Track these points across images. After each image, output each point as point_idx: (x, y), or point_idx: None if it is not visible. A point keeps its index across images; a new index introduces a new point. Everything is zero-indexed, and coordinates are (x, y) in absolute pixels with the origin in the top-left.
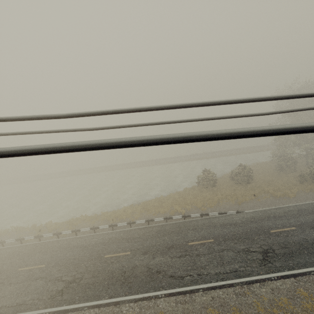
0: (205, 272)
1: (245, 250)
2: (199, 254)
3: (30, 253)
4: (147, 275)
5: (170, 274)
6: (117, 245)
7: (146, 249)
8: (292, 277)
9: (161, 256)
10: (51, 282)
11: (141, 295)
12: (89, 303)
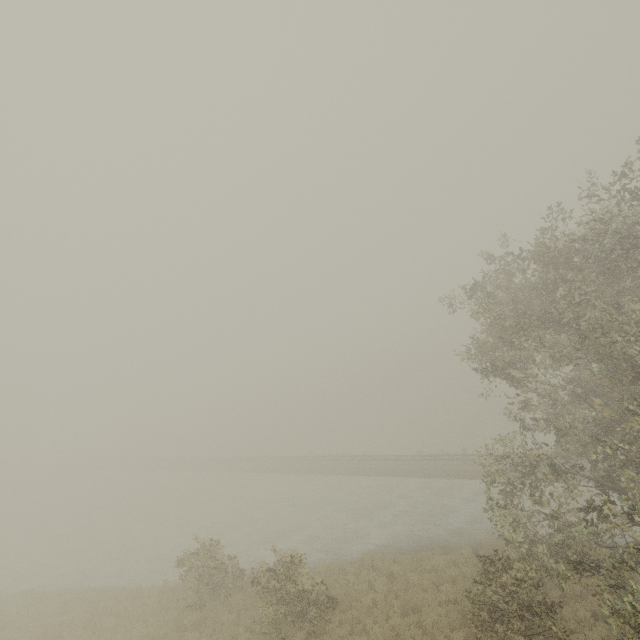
0: None
1: None
2: None
3: None
4: None
5: None
6: None
7: None
8: None
9: None
10: None
11: None
12: None
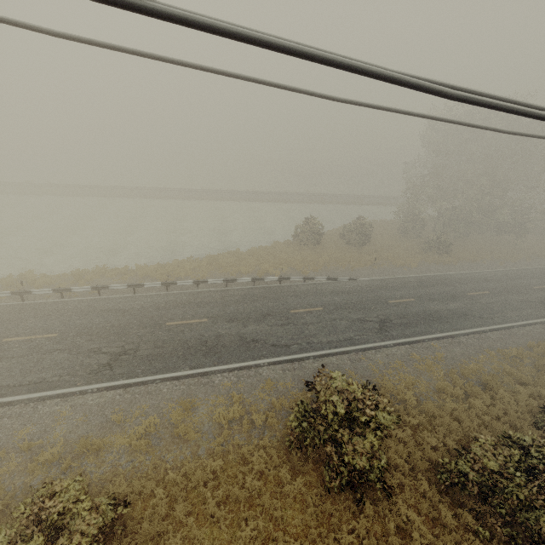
0: (316, 340)
1: (360, 319)
2: (306, 323)
3: (13, 319)
4: (241, 344)
5: (272, 343)
6: (183, 310)
7: (231, 317)
8: (407, 345)
9: (256, 325)
10: (83, 355)
11: (236, 365)
12: (162, 376)
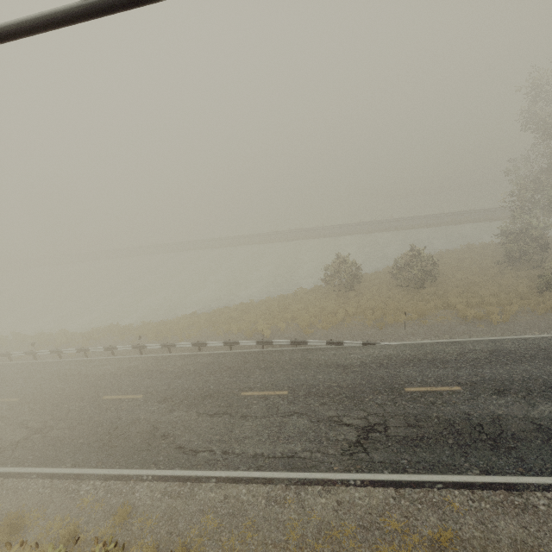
0: (239, 449)
1: (332, 420)
2: (247, 416)
3: (11, 378)
4: (146, 439)
5: (181, 443)
6: (133, 380)
7: (169, 395)
8: (392, 488)
9: (185, 410)
10: (11, 427)
11: (117, 471)
12: (41, 470)
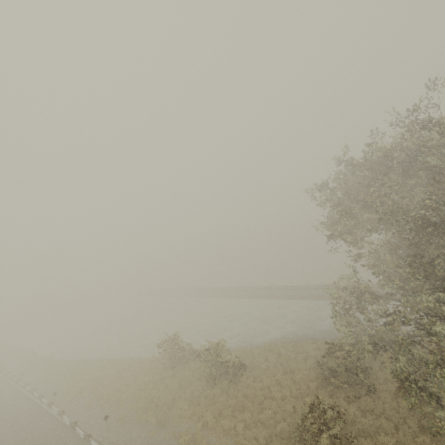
0: None
1: None
2: None
3: None
4: None
5: None
6: None
7: None
8: None
9: None
10: None
11: None
12: None
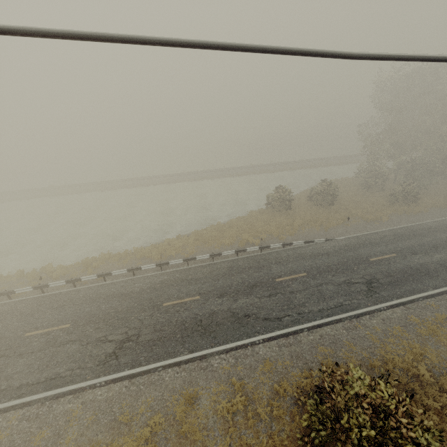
0: (306, 310)
1: (346, 282)
2: (293, 291)
3: (34, 312)
4: (234, 321)
5: (264, 317)
6: (177, 289)
7: (221, 291)
8: (401, 306)
9: (245, 298)
10: (91, 345)
11: (232, 344)
12: (163, 363)
